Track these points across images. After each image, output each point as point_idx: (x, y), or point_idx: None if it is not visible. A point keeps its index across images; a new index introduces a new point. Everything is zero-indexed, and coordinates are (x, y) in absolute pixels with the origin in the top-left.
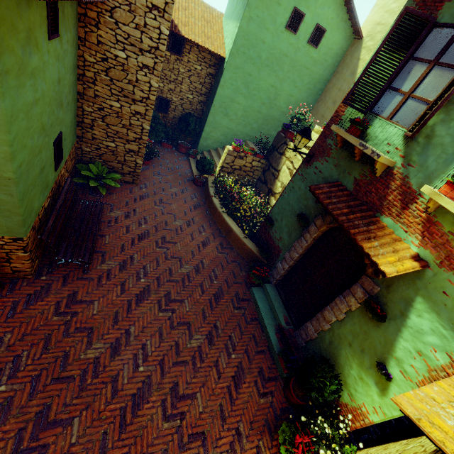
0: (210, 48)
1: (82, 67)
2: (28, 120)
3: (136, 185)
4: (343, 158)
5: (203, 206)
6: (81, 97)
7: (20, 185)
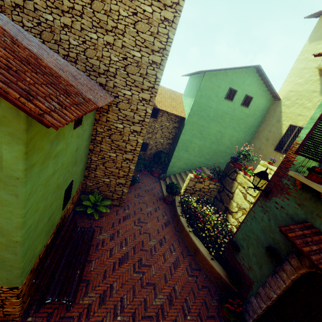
0: (175, 113)
1: (94, 135)
2: (46, 187)
3: (121, 207)
4: (306, 199)
5: (172, 223)
6: (91, 152)
7: (26, 243)
